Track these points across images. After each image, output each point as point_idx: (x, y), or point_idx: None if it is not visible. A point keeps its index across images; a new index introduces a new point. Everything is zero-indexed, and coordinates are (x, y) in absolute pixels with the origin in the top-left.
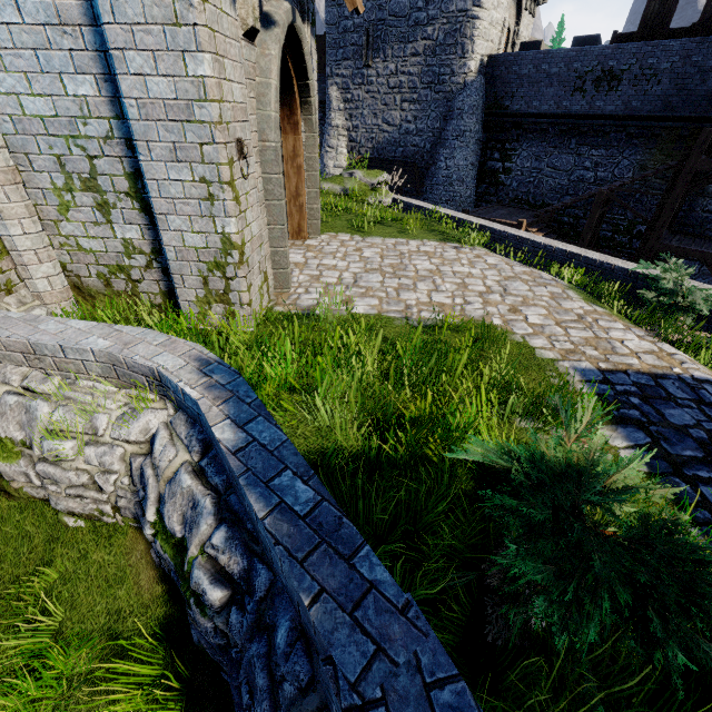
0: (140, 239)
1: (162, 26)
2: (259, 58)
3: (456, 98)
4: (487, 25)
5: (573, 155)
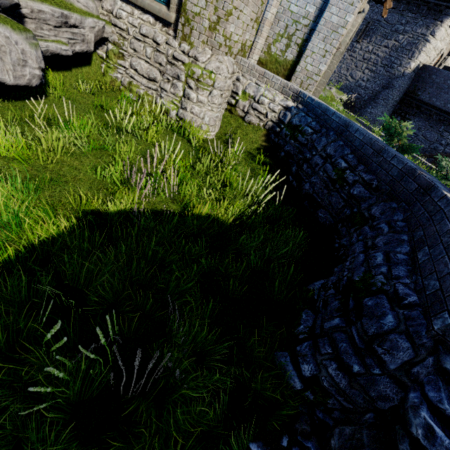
0: (290, 61)
1: (347, 4)
2: (354, 21)
3: (395, 78)
4: (432, 47)
5: (438, 134)
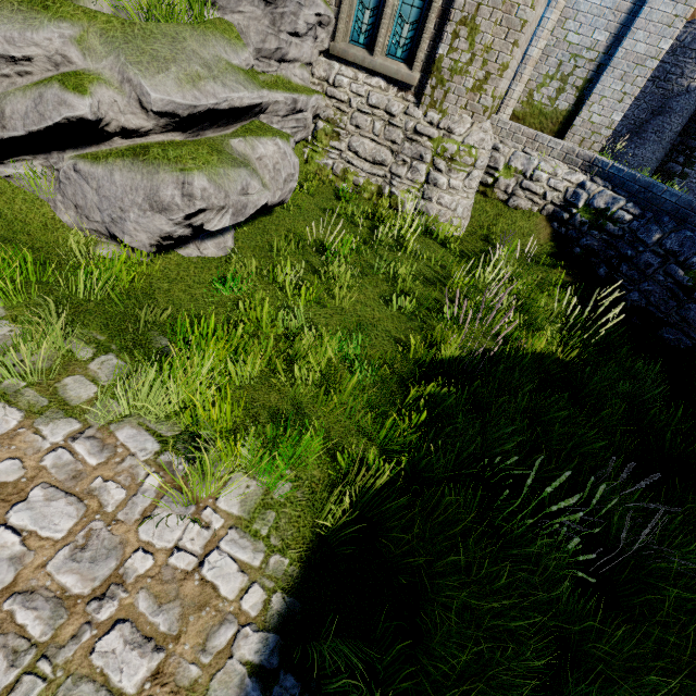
0: (563, 111)
1: (663, 25)
2: None
3: (673, 98)
4: None
5: None
